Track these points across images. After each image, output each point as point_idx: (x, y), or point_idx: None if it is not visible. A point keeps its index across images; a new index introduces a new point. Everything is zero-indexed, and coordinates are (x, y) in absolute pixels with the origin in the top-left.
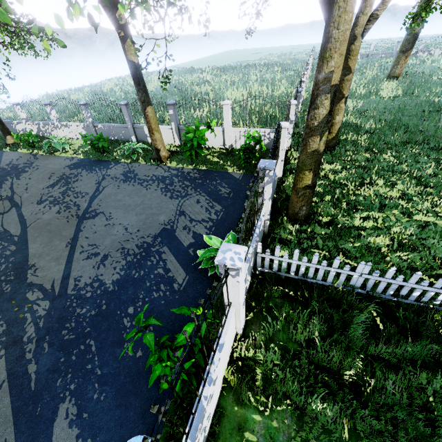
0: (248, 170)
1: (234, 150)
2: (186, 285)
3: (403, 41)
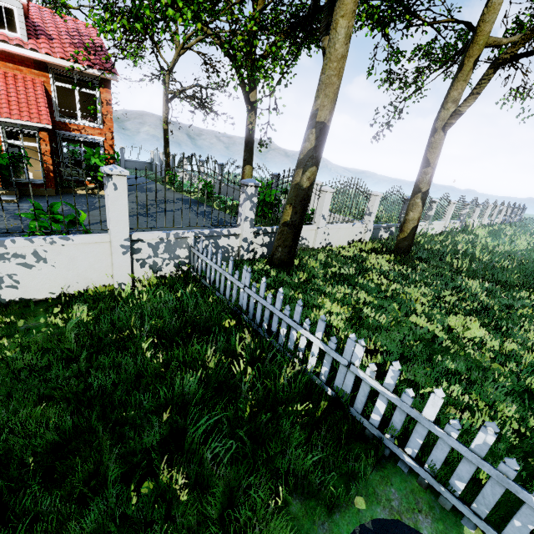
0: None
1: None
2: None
3: None
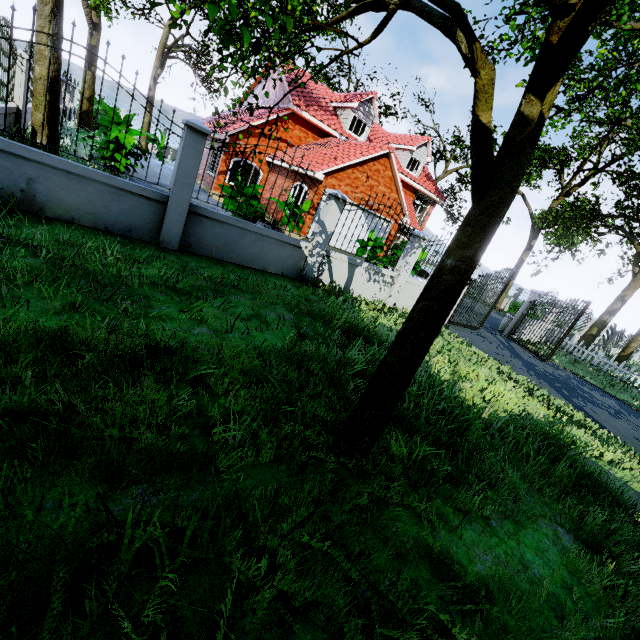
0: None
1: None
2: None
3: None
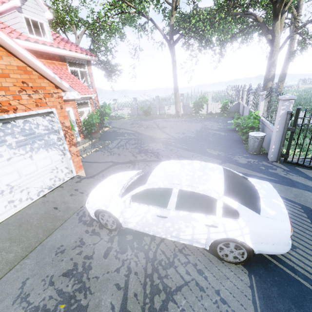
0: (225, 116)
1: (213, 113)
2: (227, 134)
3: (279, 77)
